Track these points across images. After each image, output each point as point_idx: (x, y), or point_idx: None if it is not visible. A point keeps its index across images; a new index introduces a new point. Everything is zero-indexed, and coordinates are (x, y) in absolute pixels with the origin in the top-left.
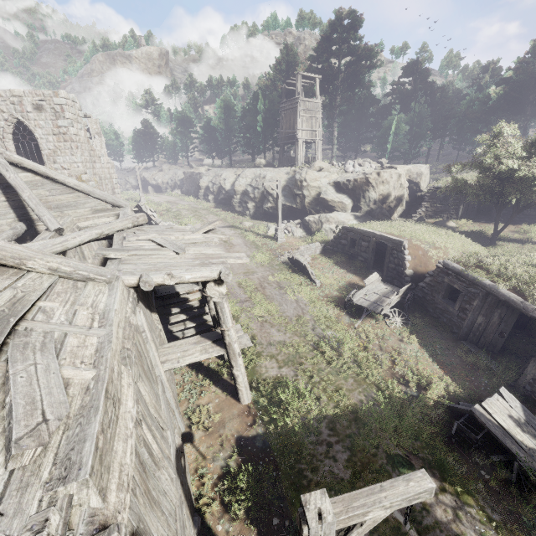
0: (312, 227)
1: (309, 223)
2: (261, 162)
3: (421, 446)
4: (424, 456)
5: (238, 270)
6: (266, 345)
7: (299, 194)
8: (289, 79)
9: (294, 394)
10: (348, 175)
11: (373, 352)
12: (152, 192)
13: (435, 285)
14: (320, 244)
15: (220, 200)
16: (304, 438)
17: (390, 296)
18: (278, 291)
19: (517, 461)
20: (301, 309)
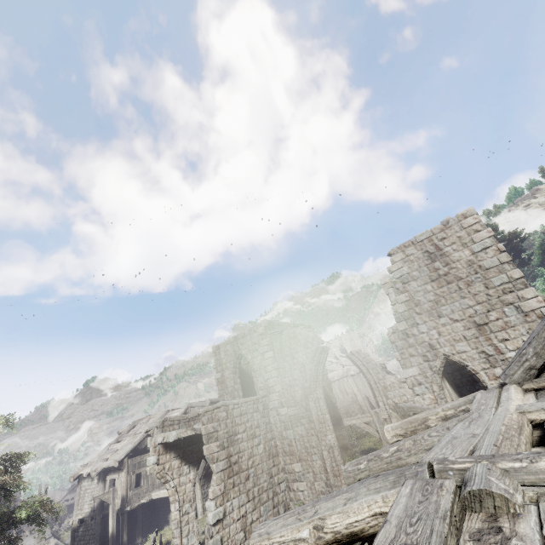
0: None
1: None
2: None
3: None
4: None
5: None
6: None
7: None
8: None
9: None
10: None
11: None
12: None
13: None
14: None
15: None
16: None
17: None
18: None
19: None
20: None
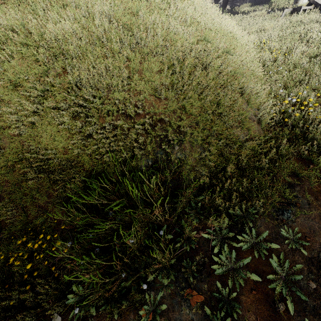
0: None
1: None
2: None
3: None
4: None
5: None
6: None
7: None
8: None
9: None
10: None
11: None
12: None
13: None
14: None
15: None
16: None
17: None
18: None
19: None
20: None
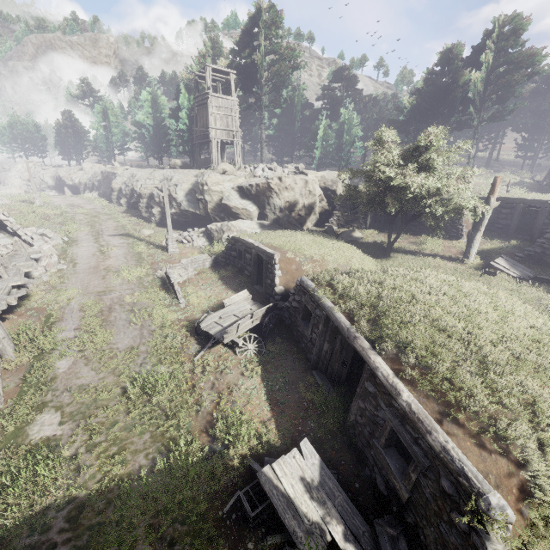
0: (215, 236)
1: (211, 231)
2: (176, 163)
3: (182, 534)
4: (177, 549)
5: (92, 289)
6: (58, 392)
7: (201, 199)
8: (199, 72)
9: (29, 473)
10: (255, 179)
11: (199, 392)
12: (70, 193)
13: (297, 305)
14: (209, 256)
15: (132, 204)
16: (12, 543)
17: (250, 319)
18: (126, 315)
19: (286, 547)
20: (140, 338)
